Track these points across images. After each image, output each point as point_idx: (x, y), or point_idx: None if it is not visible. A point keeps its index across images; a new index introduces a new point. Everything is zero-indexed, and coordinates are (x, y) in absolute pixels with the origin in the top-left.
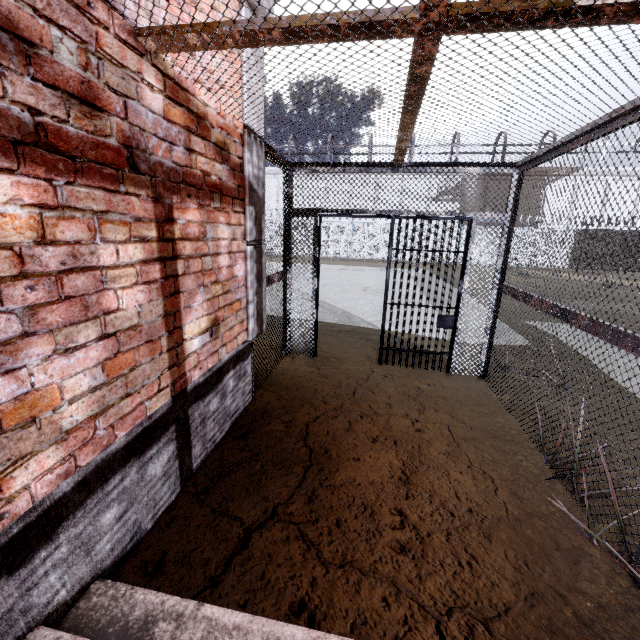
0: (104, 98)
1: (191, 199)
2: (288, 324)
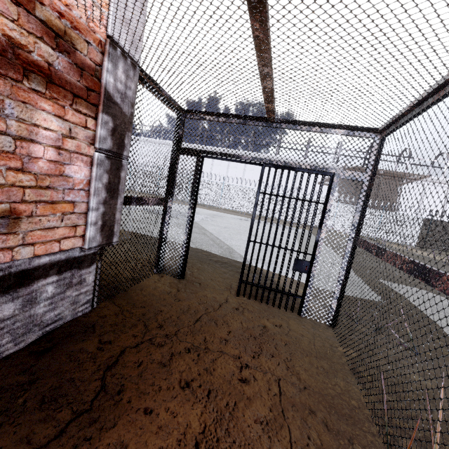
0: None
1: None
2: (163, 246)
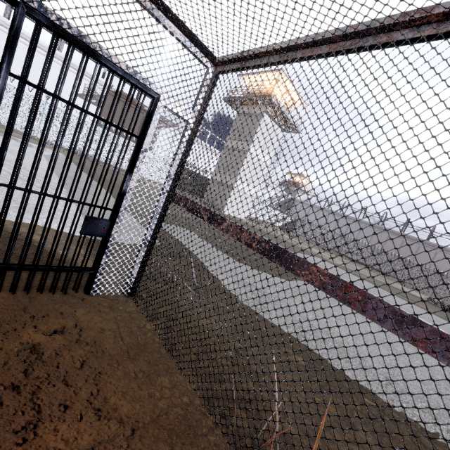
0: None
1: None
2: None
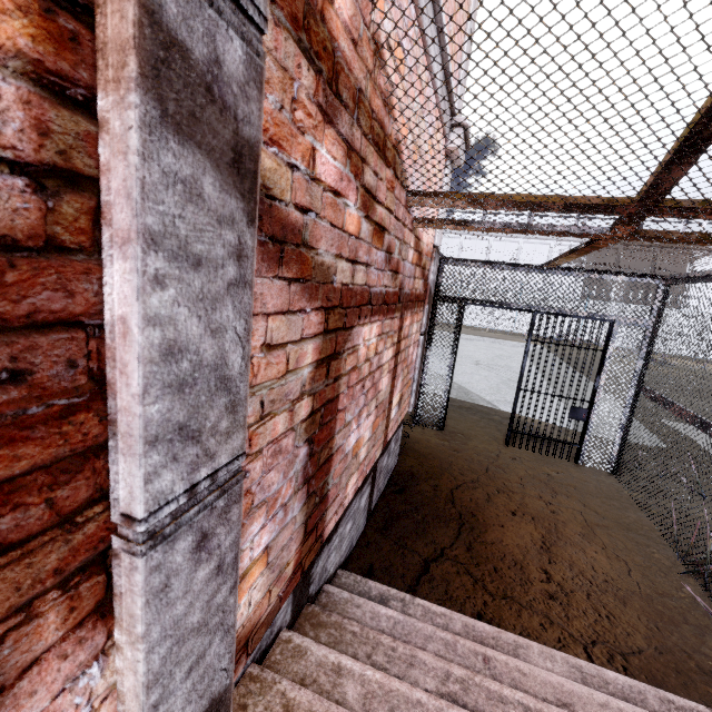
0: (399, 266)
1: (409, 310)
2: (421, 397)
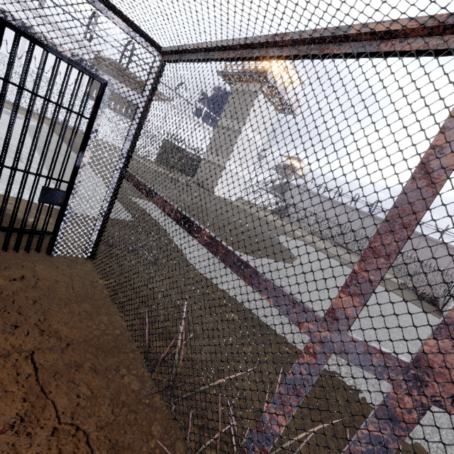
0: None
1: None
2: None
